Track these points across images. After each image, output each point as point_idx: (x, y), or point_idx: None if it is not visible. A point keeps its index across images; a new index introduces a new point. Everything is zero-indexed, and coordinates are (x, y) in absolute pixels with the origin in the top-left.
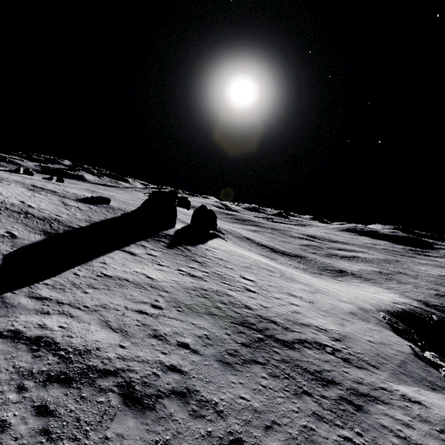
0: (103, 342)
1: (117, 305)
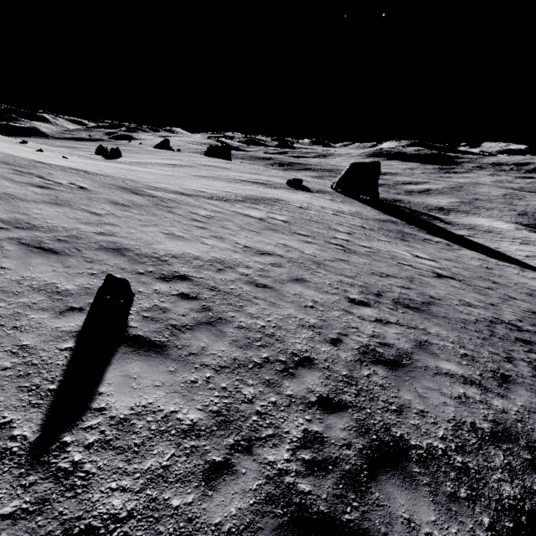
0: None
1: None
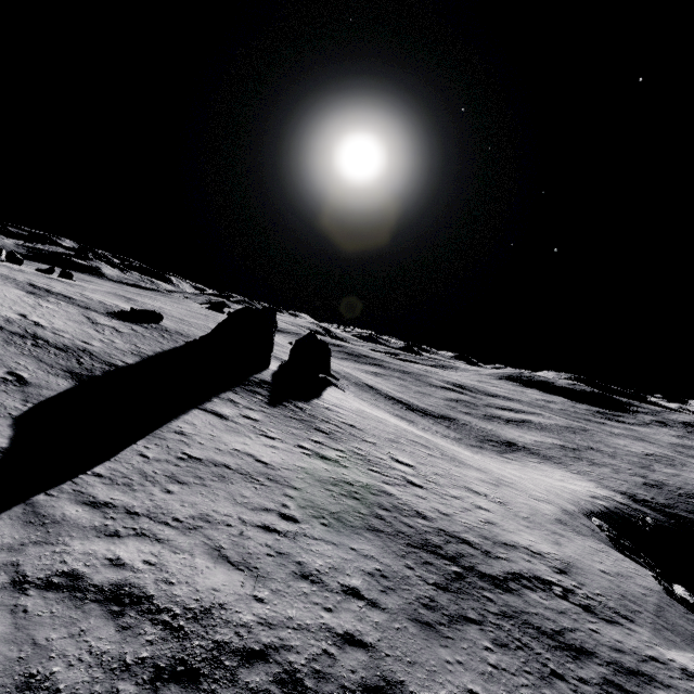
0: (226, 591)
1: (227, 516)
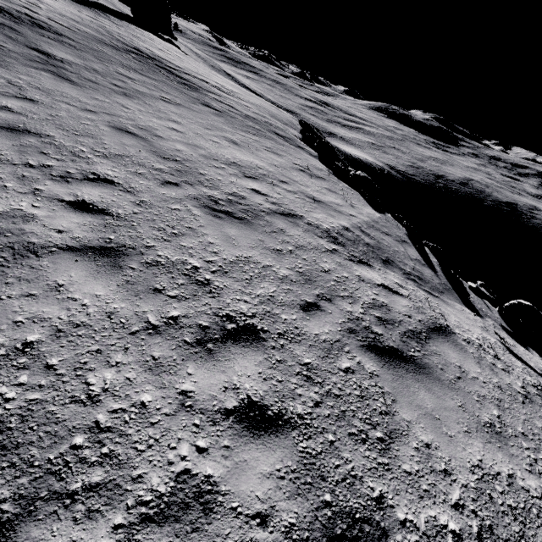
0: None
1: None
